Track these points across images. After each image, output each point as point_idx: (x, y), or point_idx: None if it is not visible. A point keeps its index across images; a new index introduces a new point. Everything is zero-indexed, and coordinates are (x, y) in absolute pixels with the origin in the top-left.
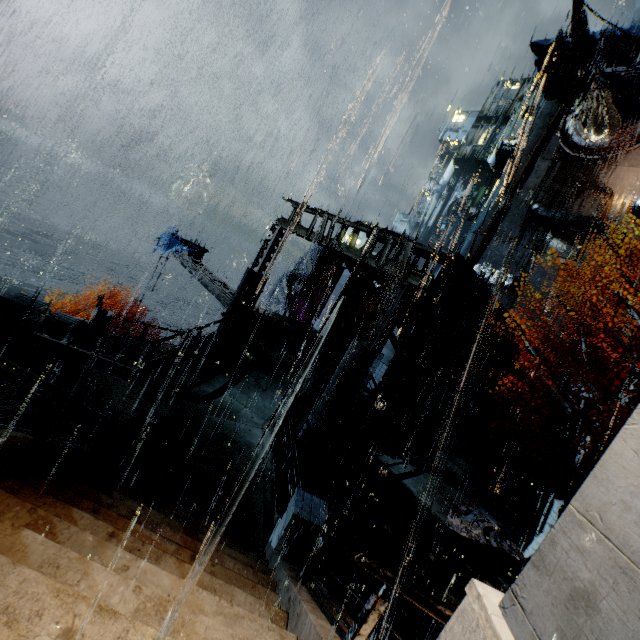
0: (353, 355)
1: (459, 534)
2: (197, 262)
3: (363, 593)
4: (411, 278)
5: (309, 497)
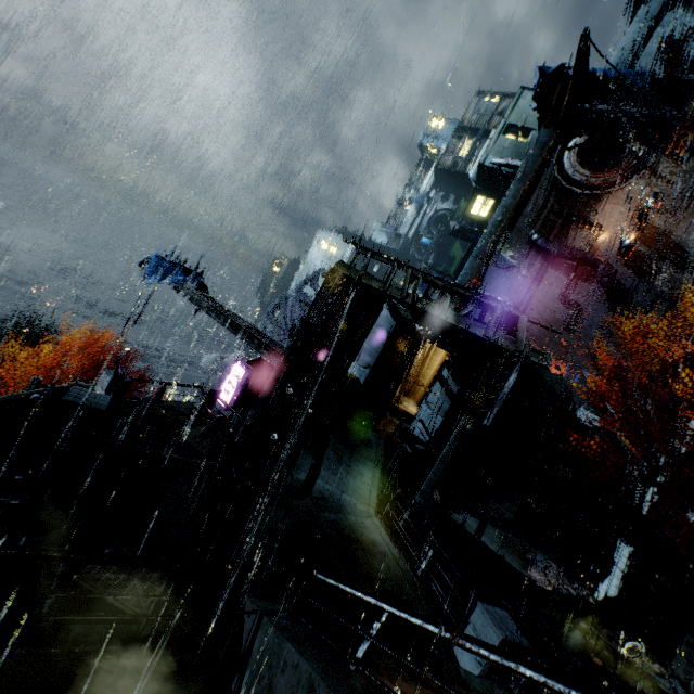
0: (467, 432)
1: (546, 589)
2: (209, 298)
3: (539, 691)
4: (529, 354)
5: (494, 610)
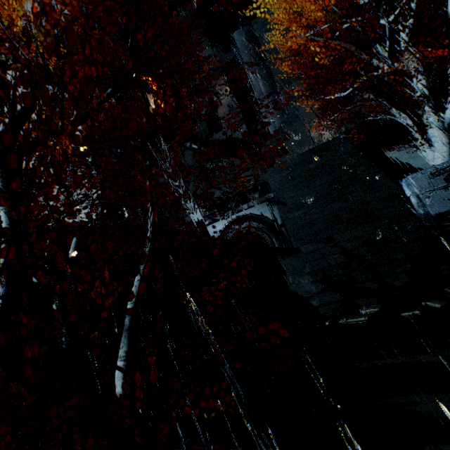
0: None
1: None
2: None
3: None
4: None
5: None
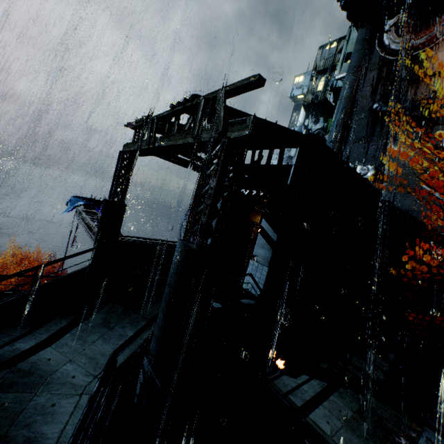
0: (179, 262)
1: None
2: (89, 211)
3: None
4: (230, 131)
5: None
